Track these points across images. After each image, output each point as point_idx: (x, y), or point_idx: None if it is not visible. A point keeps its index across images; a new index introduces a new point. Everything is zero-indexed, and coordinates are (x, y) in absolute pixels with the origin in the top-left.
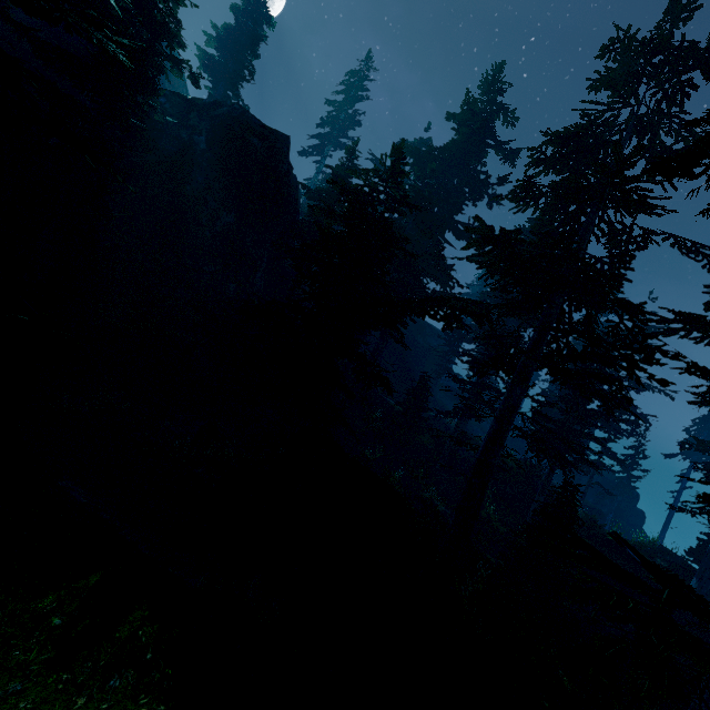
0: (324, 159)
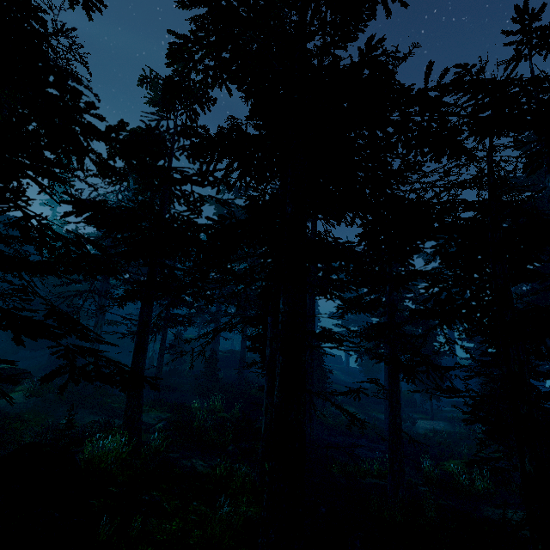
0: (56, 207)
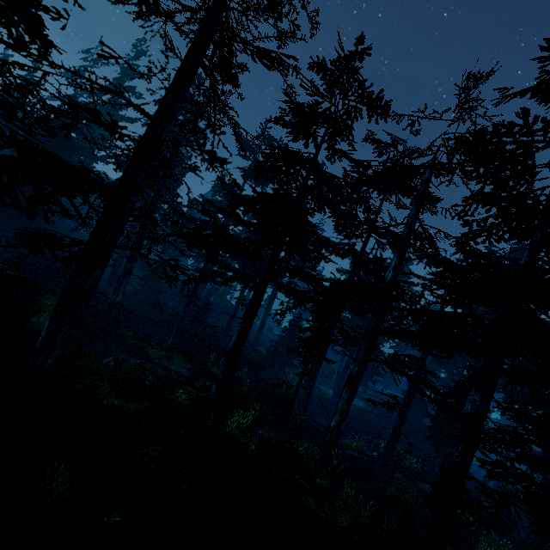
0: None
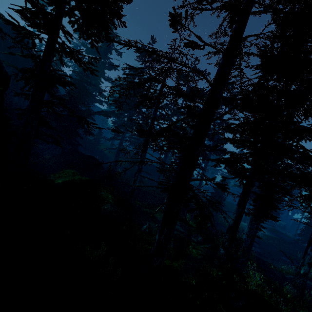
0: None
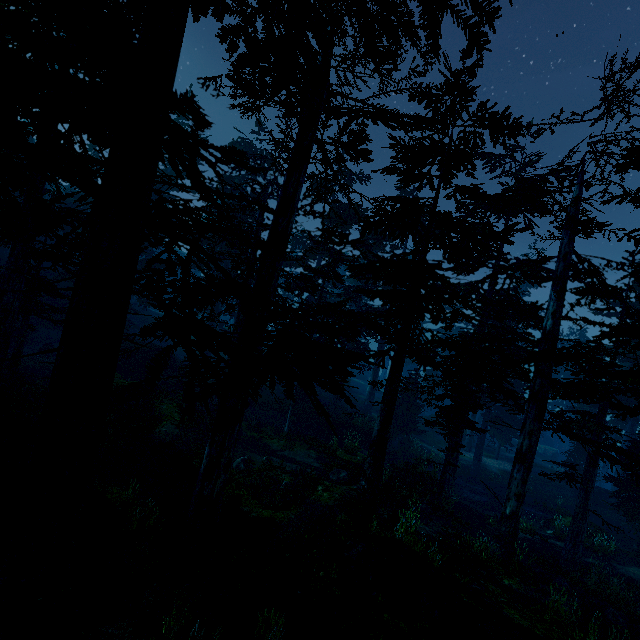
0: None
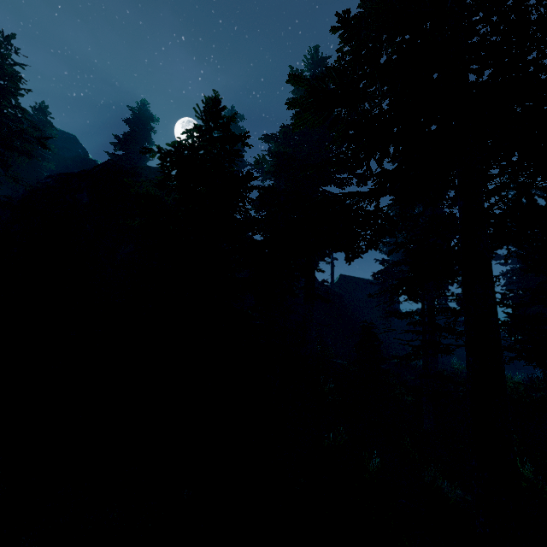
0: None
